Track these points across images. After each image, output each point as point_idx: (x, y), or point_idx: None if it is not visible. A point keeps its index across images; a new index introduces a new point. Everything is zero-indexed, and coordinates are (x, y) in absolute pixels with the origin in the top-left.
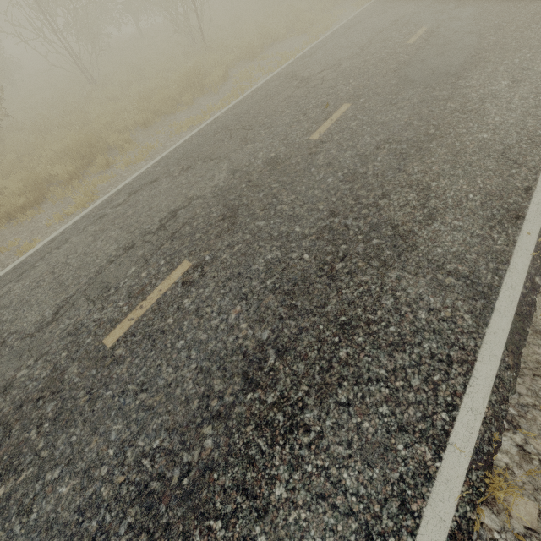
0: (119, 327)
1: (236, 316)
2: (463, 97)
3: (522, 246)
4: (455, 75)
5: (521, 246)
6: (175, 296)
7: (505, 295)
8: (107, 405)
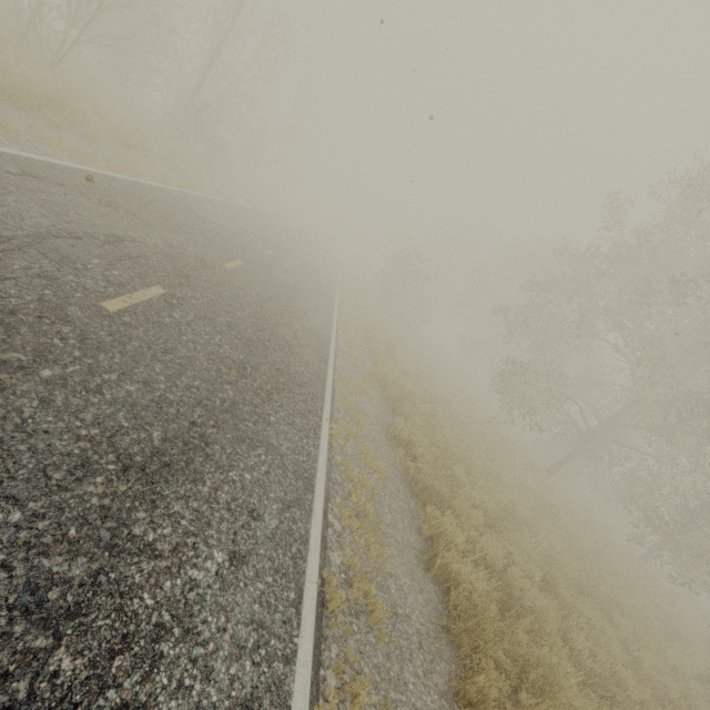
0: (115, 301)
1: (220, 340)
2: (299, 303)
3: (330, 372)
4: (293, 290)
5: (330, 372)
6: (163, 306)
7: (328, 384)
8: (139, 350)
